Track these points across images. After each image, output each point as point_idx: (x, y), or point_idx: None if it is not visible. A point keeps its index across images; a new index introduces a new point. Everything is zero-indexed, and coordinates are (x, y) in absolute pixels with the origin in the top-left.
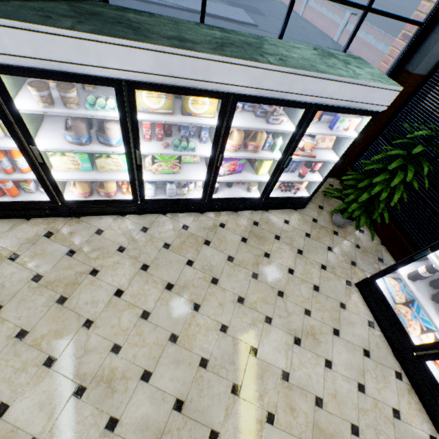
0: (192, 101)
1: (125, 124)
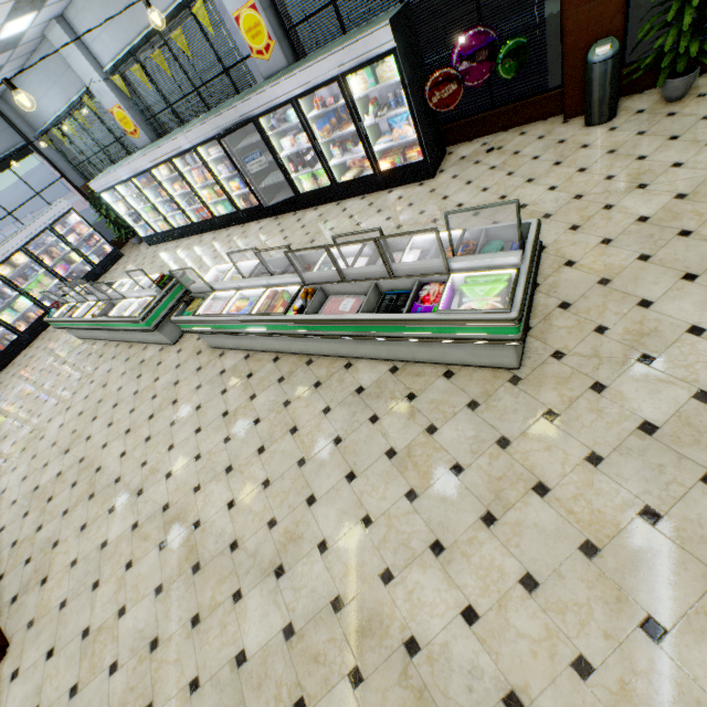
0: (16, 261)
1: (6, 282)
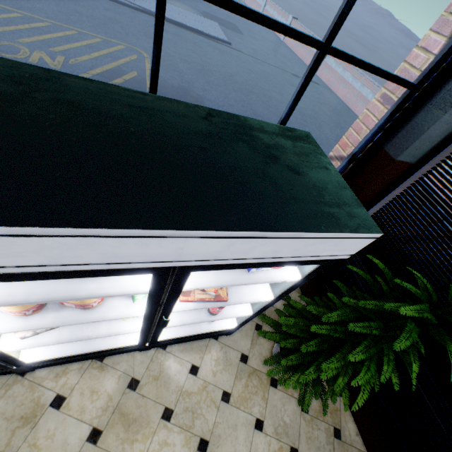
0: None
1: None
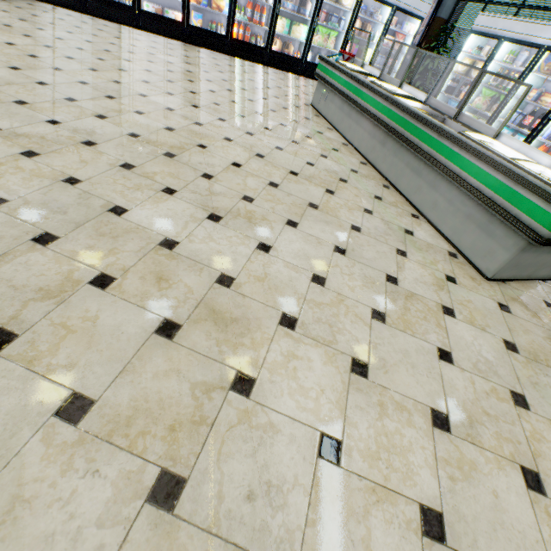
0: None
1: None
